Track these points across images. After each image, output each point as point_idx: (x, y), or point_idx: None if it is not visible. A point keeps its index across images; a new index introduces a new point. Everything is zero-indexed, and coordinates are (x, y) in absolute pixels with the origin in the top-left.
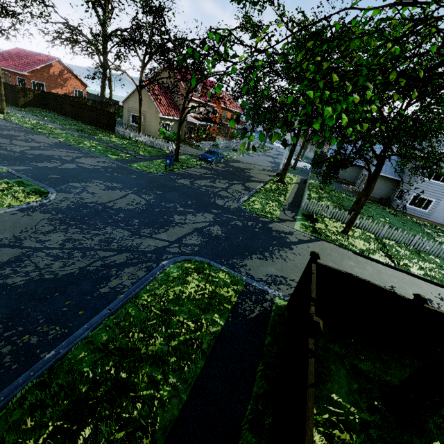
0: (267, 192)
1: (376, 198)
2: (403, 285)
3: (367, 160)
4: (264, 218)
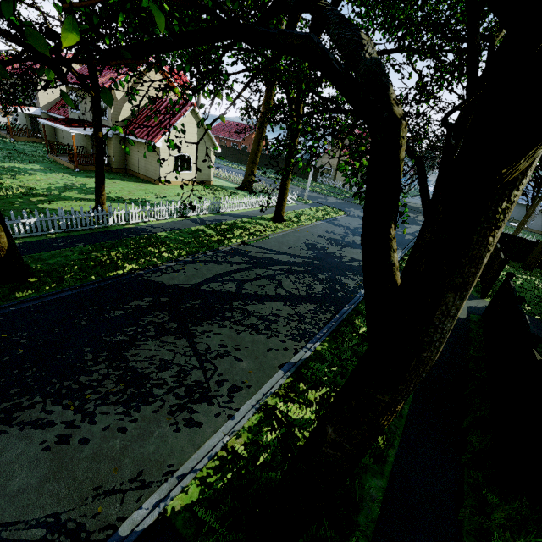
0: None
1: None
2: None
3: (525, 195)
4: None
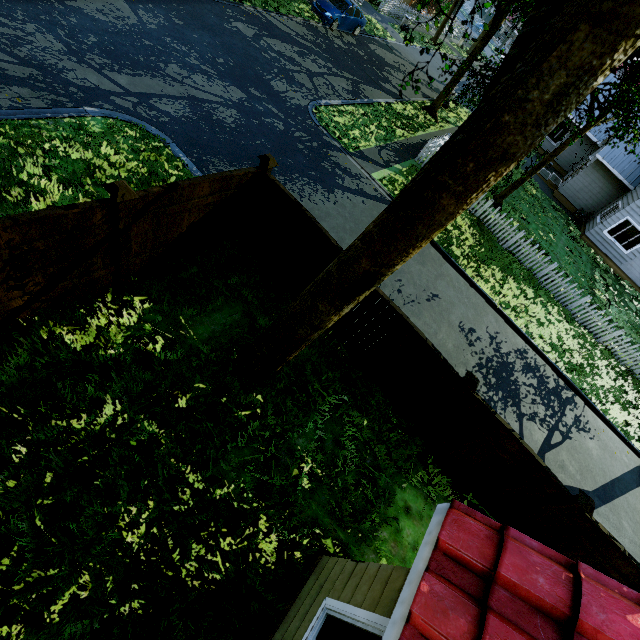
0: (386, 113)
1: (574, 206)
2: (456, 302)
3: None
4: (334, 141)
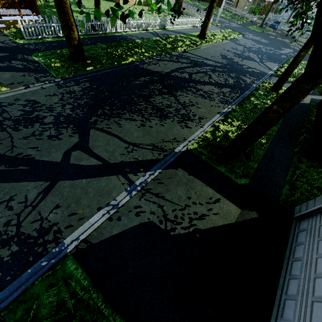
0: None
1: None
2: None
3: None
4: None
